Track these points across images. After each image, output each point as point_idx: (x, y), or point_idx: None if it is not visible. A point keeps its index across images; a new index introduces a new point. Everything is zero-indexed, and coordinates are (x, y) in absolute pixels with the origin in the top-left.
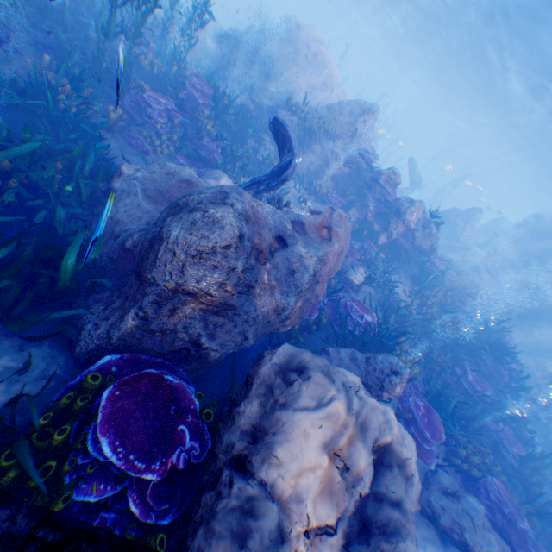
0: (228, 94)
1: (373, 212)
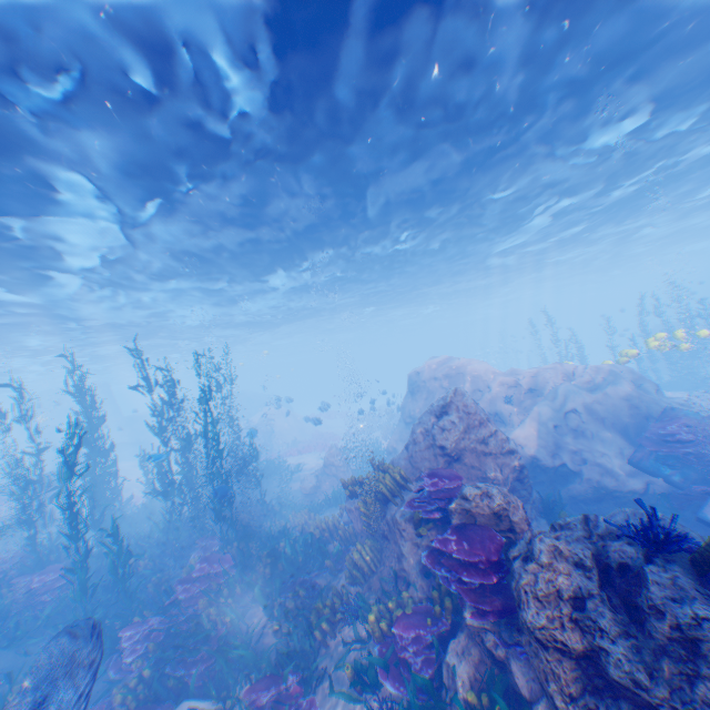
0: (270, 536)
1: (495, 621)
